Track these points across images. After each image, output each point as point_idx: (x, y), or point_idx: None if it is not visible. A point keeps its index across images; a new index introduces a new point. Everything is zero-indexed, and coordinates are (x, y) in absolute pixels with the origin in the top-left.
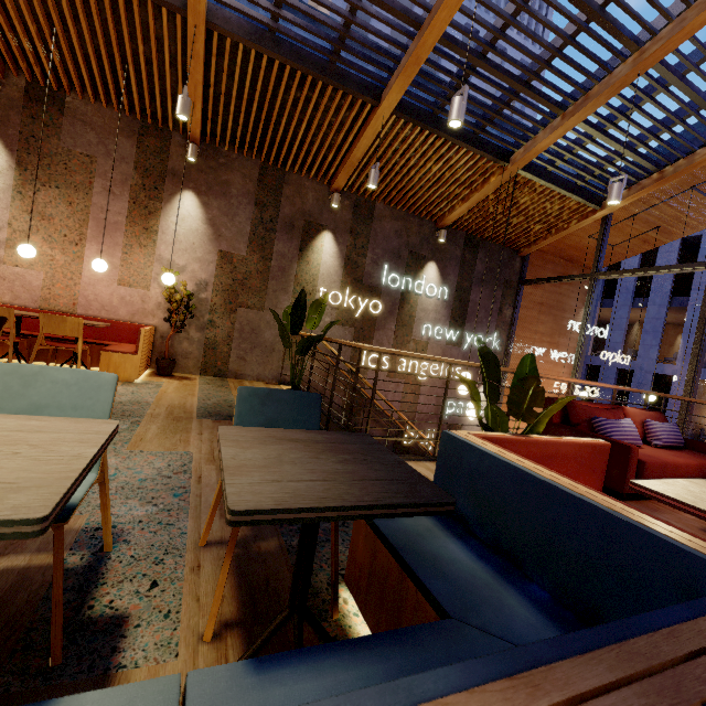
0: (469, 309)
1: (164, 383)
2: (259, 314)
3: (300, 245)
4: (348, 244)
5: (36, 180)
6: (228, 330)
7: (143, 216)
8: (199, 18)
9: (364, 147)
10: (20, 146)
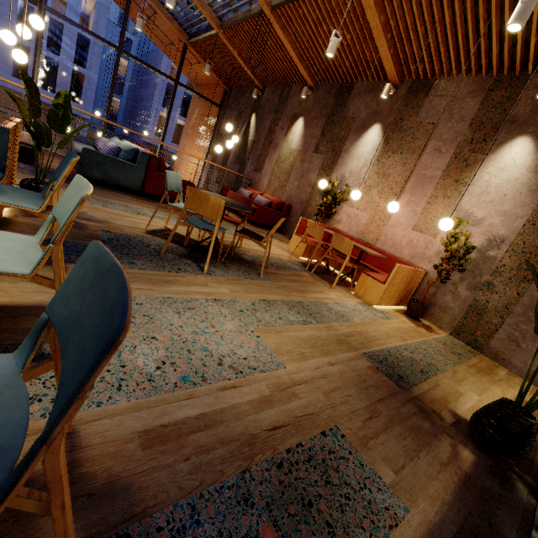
0: None
1: (397, 319)
2: None
3: None
4: None
5: (390, 150)
6: (509, 300)
7: (459, 169)
8: None
9: None
10: (391, 128)
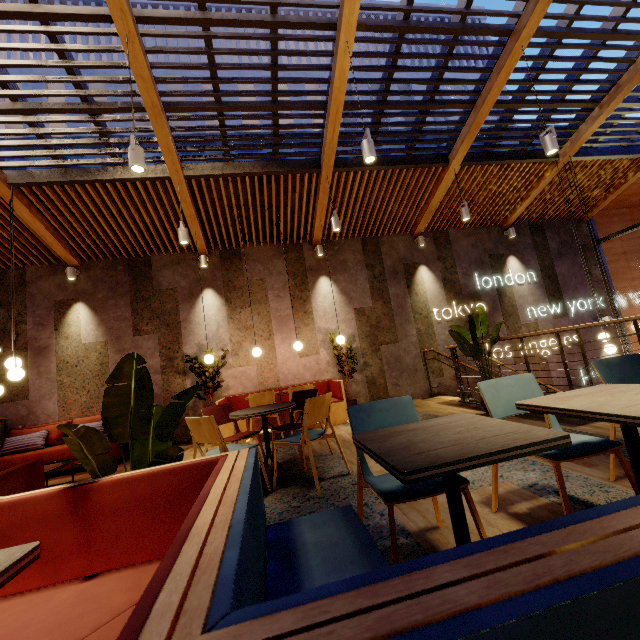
0: (559, 282)
1: None
2: (396, 346)
3: (406, 283)
4: (439, 269)
5: (238, 306)
6: (379, 365)
7: (301, 305)
8: (329, 169)
9: (439, 196)
10: (224, 289)
